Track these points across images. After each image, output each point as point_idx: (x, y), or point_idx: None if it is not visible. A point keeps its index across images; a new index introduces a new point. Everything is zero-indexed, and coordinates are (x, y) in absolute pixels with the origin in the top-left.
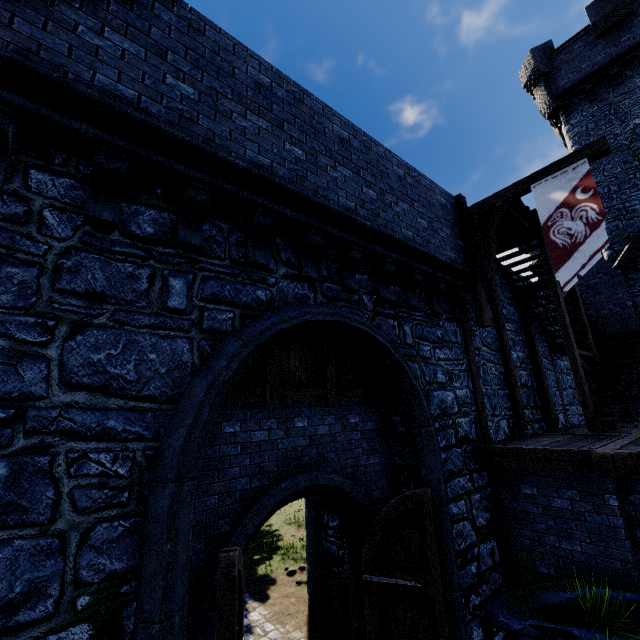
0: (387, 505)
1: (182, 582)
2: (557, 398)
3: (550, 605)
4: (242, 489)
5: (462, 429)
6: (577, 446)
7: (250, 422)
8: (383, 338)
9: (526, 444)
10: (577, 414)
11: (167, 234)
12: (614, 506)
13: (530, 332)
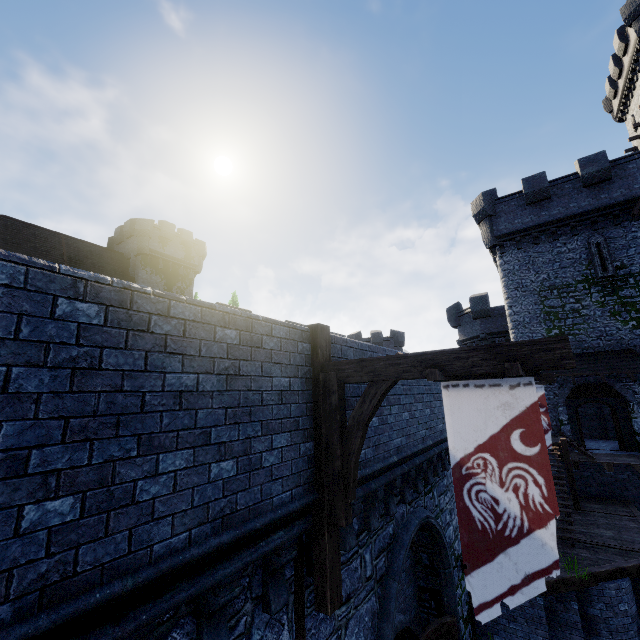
0: (429, 630)
1: None
2: None
3: None
4: None
5: (456, 550)
6: None
7: None
8: (434, 519)
9: None
10: None
11: (361, 523)
12: (541, 605)
13: None
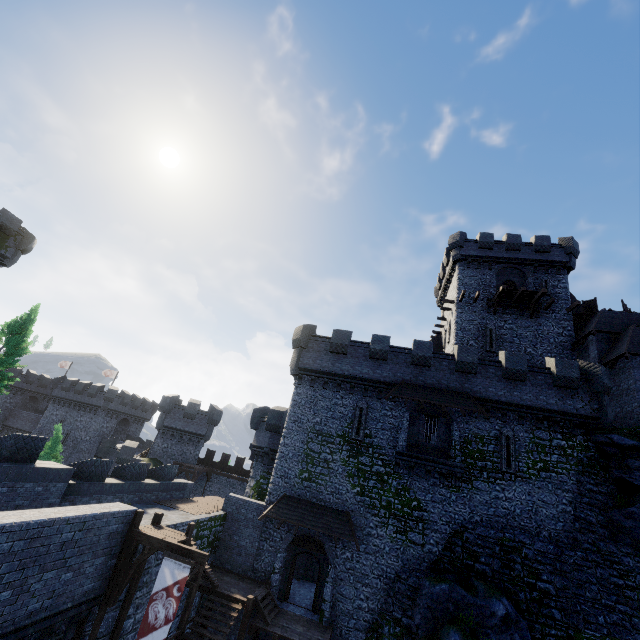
0: None
1: None
2: None
3: None
4: None
5: None
6: None
7: None
8: None
9: None
10: None
11: None
12: None
13: None
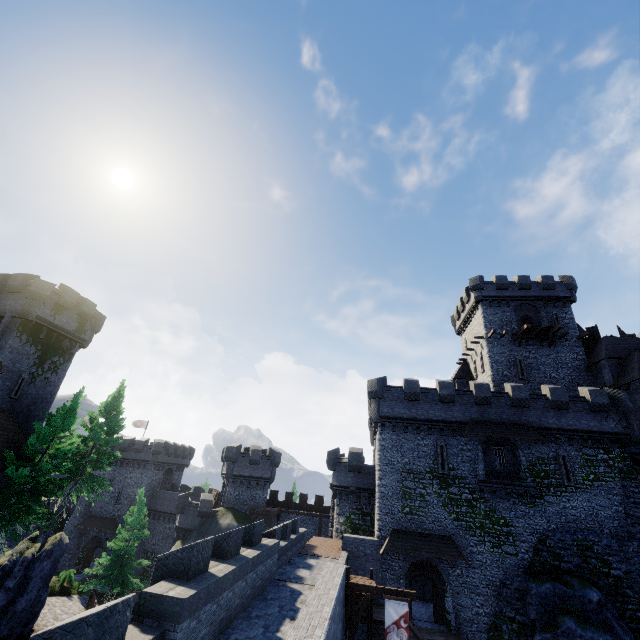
0: None
1: None
2: None
3: None
4: None
5: None
6: None
7: None
8: None
9: None
10: None
11: None
12: None
13: None
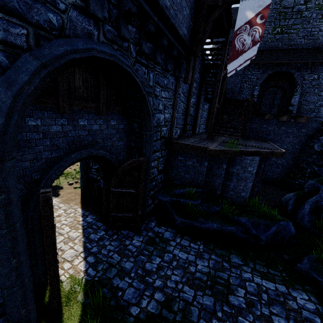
0: (126, 164)
1: (17, 209)
2: (199, 121)
3: (176, 193)
4: (46, 157)
5: (163, 132)
6: (203, 144)
7: (48, 119)
8: (139, 80)
9: (185, 141)
10: (202, 128)
11: None
12: (206, 165)
13: (201, 90)
